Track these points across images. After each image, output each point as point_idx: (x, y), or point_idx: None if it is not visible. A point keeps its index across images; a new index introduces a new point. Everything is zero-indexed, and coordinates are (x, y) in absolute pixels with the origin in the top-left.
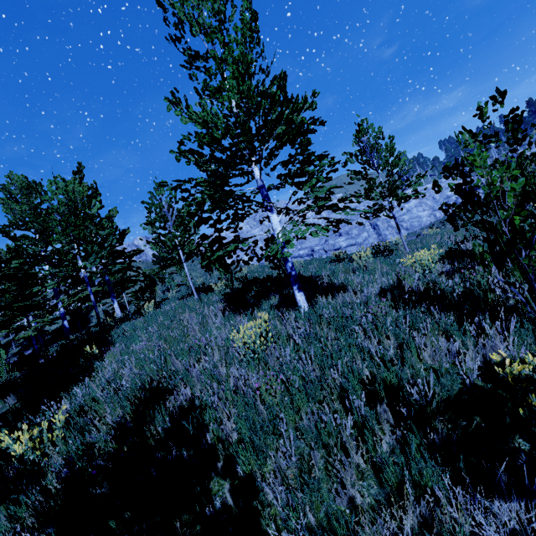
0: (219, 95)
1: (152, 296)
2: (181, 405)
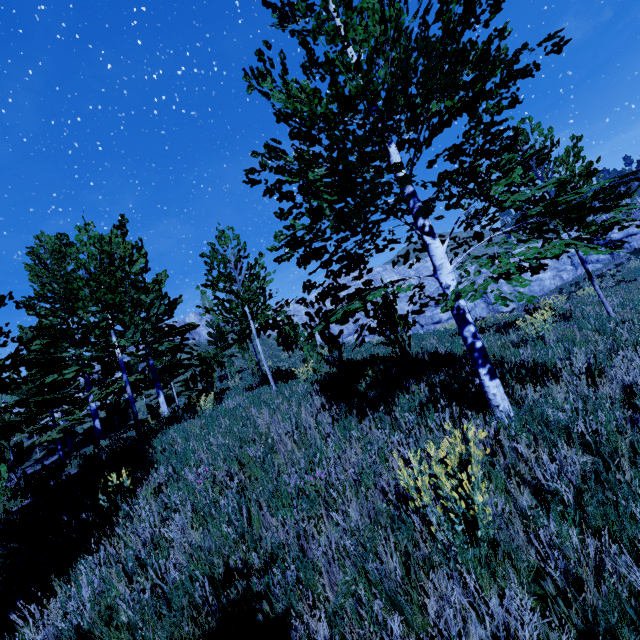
0: (350, 25)
1: (208, 386)
2: None
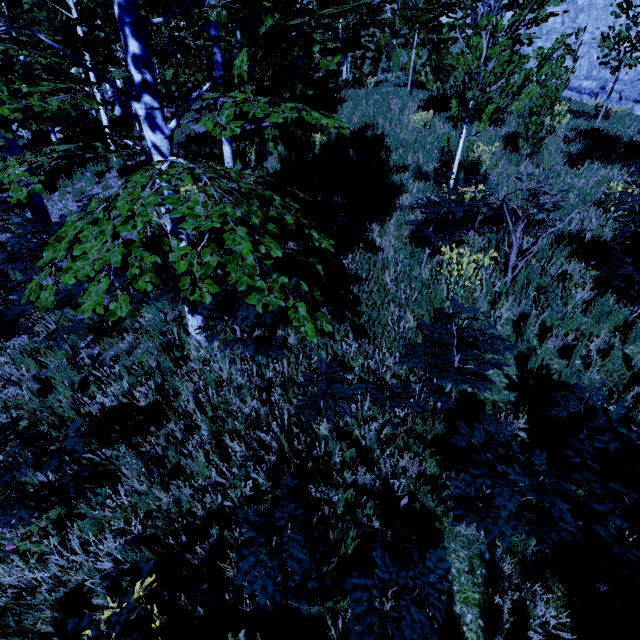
0: None
1: (374, 72)
2: (377, 134)
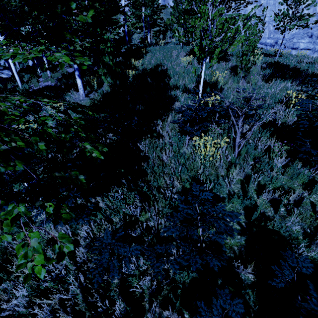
0: None
1: (164, 38)
2: (164, 69)
